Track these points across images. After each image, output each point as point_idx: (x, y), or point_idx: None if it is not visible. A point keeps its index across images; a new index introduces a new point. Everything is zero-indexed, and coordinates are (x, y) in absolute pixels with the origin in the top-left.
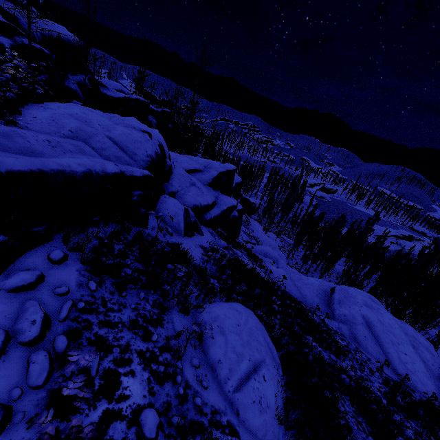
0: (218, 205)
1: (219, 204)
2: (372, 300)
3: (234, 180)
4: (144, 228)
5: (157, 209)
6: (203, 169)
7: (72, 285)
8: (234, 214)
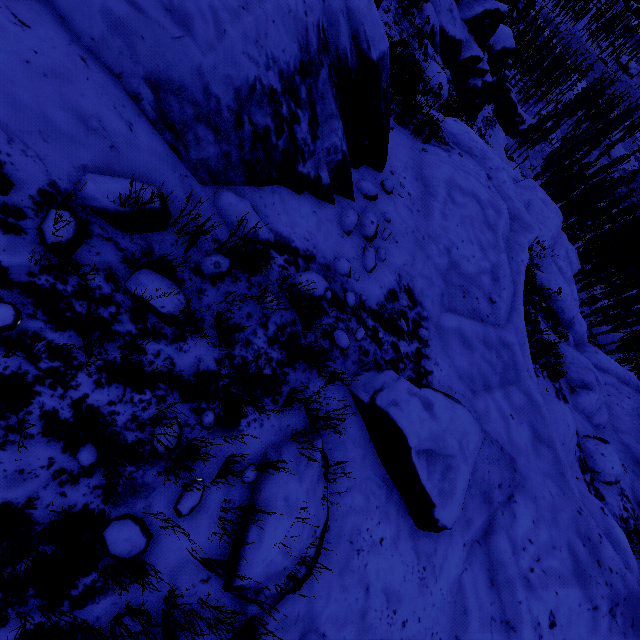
0: (463, 49)
1: (465, 49)
2: (556, 212)
3: (503, 42)
4: (411, 9)
5: (418, 7)
6: (470, 0)
7: (394, 2)
8: (476, 83)
